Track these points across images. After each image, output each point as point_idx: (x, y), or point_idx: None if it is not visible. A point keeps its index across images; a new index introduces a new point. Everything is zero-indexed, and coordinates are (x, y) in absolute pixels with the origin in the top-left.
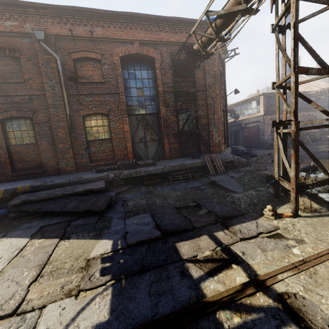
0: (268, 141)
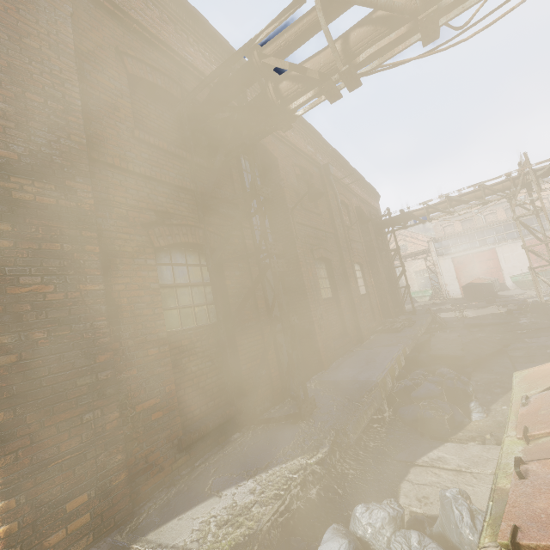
0: None
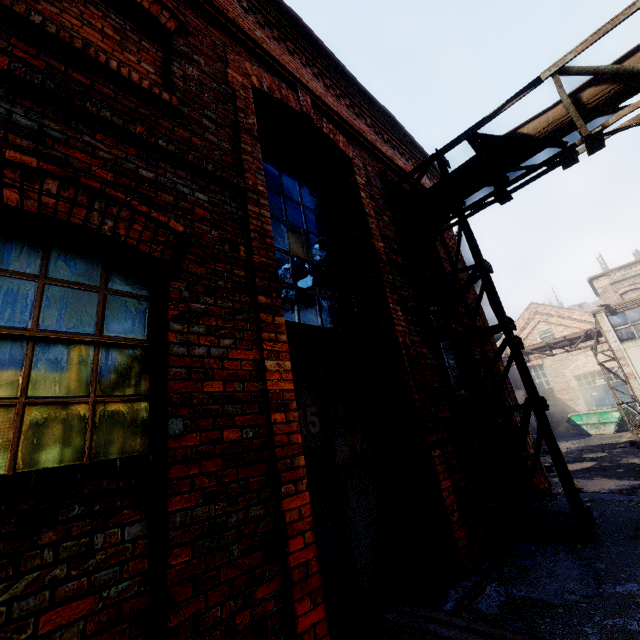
0: None
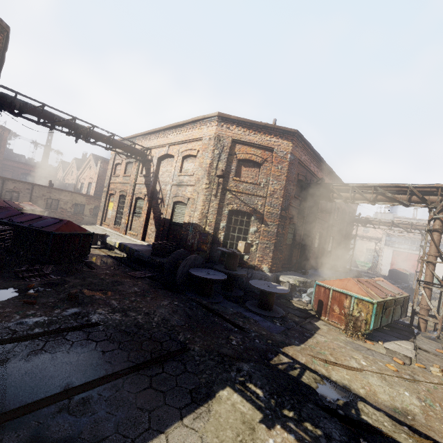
0: None
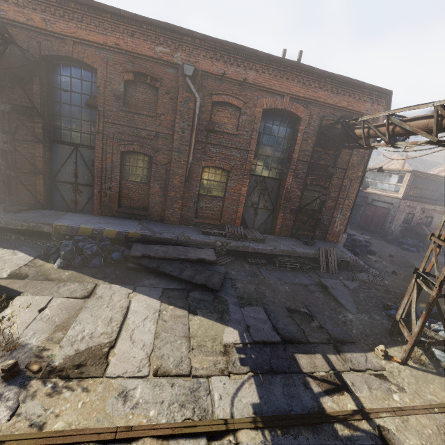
0: (394, 232)
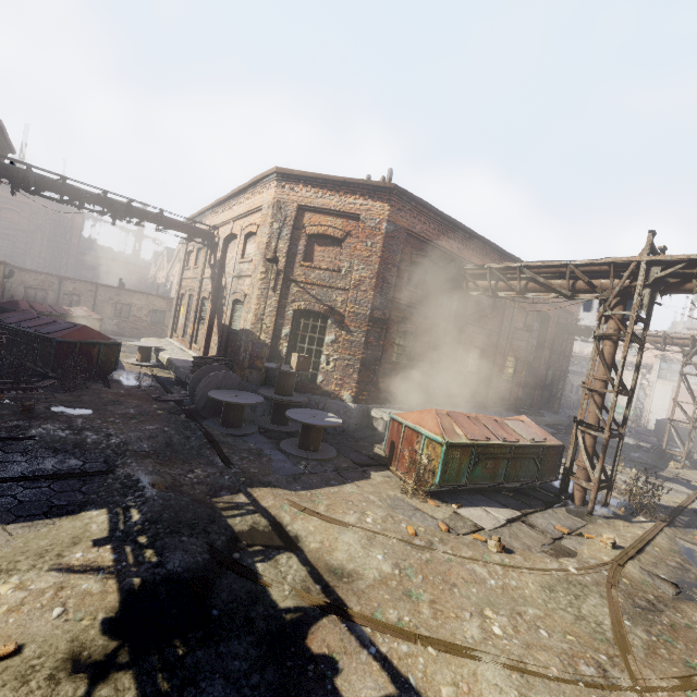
0: None
